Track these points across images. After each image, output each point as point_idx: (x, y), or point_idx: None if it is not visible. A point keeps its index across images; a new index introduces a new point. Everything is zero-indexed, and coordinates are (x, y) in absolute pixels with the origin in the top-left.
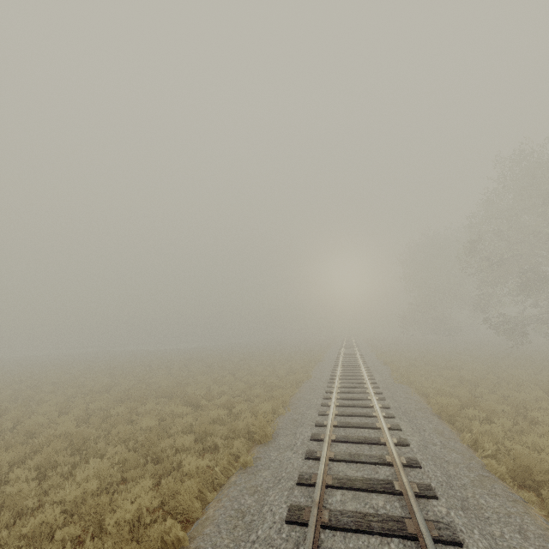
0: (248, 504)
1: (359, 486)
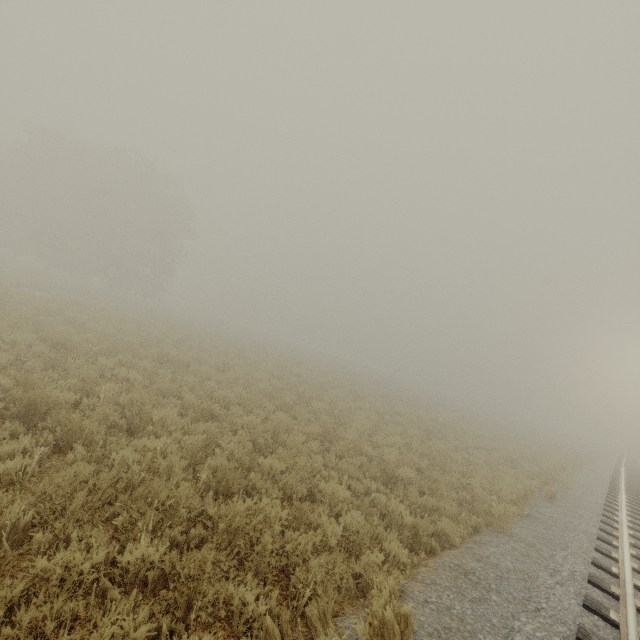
0: (595, 469)
1: (636, 481)
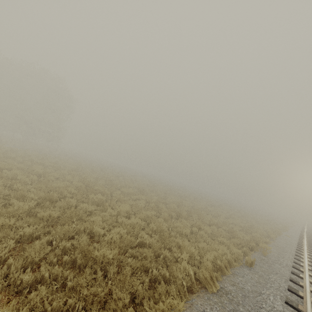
0: (289, 234)
1: None
